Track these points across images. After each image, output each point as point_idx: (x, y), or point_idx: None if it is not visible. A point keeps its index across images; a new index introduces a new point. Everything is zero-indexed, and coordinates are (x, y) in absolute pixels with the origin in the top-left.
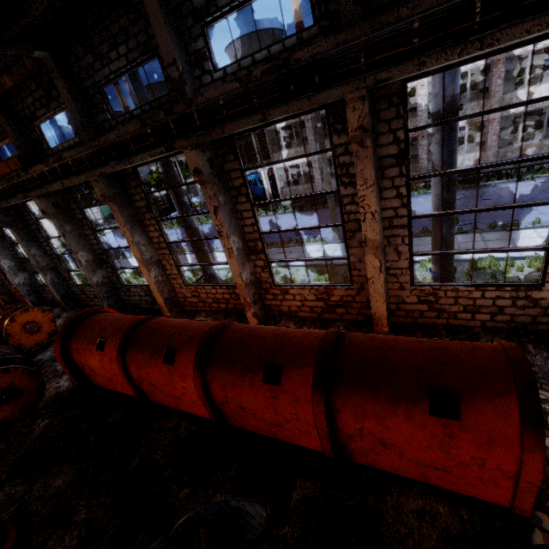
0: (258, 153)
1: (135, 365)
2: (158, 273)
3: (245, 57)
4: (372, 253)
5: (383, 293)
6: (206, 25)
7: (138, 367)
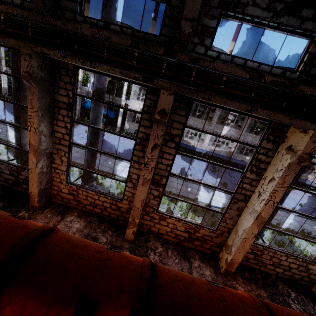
0: (124, 94)
1: (14, 312)
2: (45, 164)
3: (238, 57)
4: (257, 224)
5: (246, 249)
6: (224, 15)
7: (20, 315)
